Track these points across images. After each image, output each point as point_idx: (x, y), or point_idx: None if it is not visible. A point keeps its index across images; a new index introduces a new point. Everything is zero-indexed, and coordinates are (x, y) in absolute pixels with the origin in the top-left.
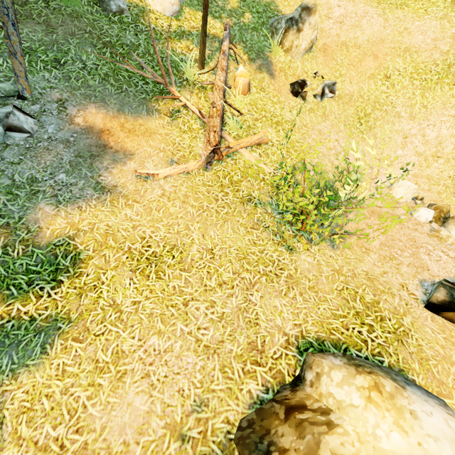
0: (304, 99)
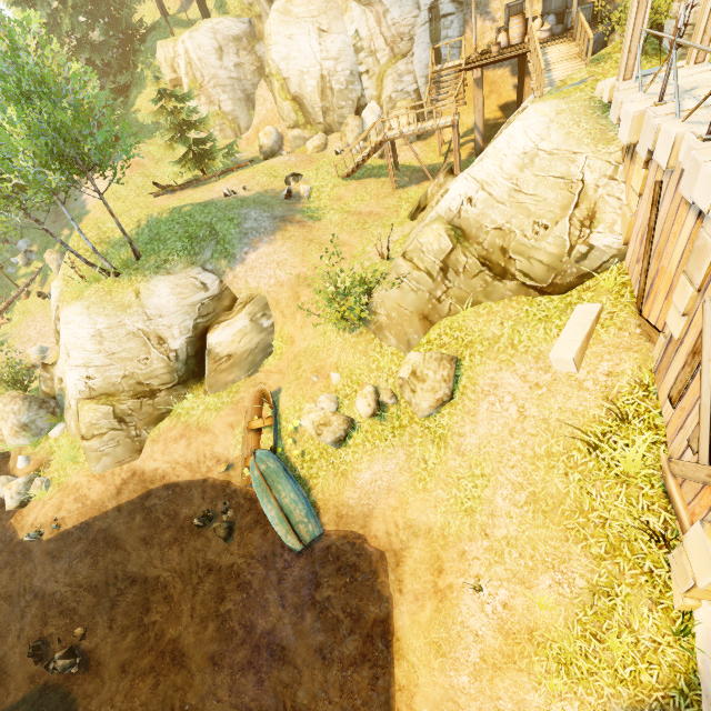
0: (43, 300)
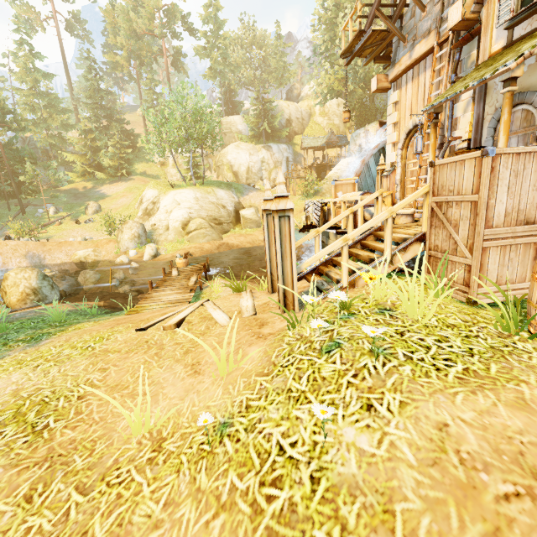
0: (79, 224)
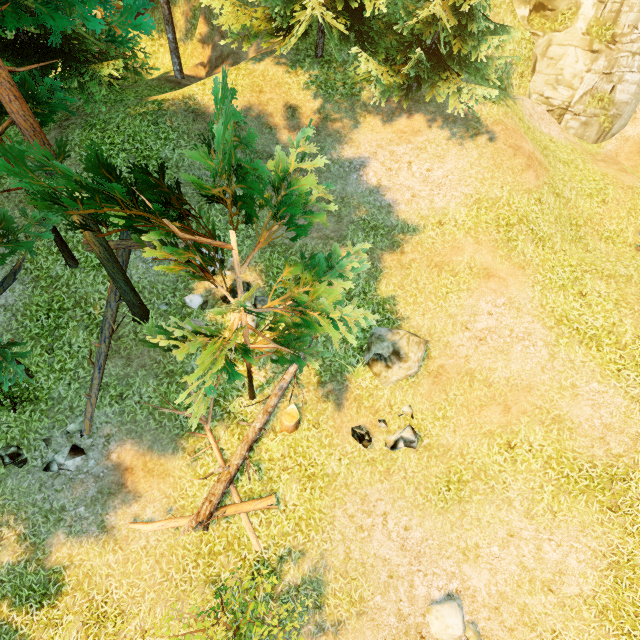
0: (366, 447)
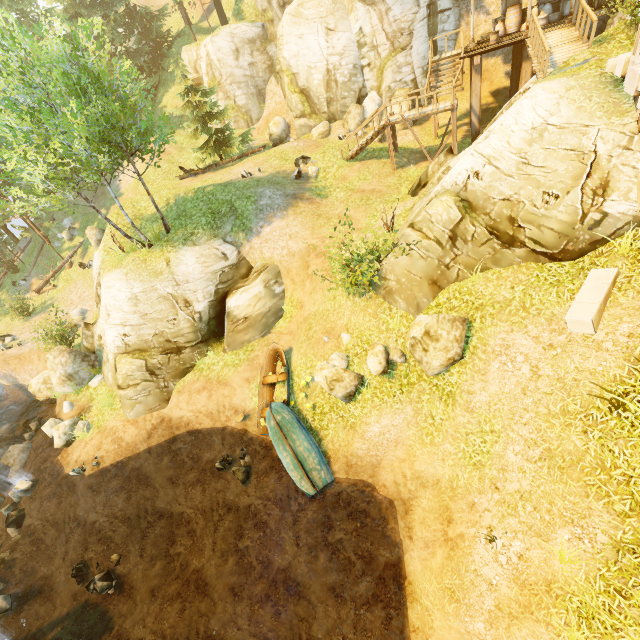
0: (83, 269)
